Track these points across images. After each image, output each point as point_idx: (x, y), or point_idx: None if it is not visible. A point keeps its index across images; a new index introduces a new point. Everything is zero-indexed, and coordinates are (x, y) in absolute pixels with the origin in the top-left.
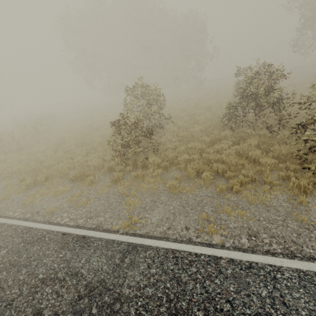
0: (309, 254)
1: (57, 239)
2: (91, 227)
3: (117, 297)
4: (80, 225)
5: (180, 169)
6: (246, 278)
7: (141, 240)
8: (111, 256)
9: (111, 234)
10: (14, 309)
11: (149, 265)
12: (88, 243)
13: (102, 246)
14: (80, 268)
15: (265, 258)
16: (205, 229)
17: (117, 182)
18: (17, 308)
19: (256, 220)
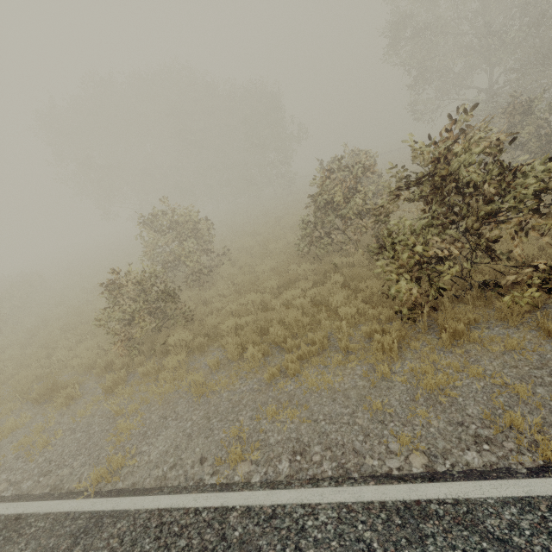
0: (371, 469)
1: None
2: (40, 494)
3: None
4: (22, 494)
5: (223, 346)
6: (259, 540)
7: (116, 502)
8: (52, 548)
9: (68, 501)
10: None
11: (112, 551)
12: (22, 529)
13: (45, 529)
14: None
15: (299, 494)
16: (231, 455)
17: (113, 391)
18: None
19: (313, 421)
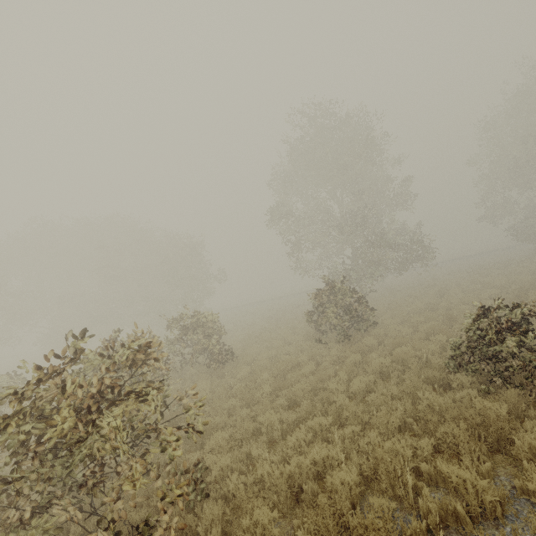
0: None
1: None
2: None
3: None
4: None
5: None
6: None
7: None
8: None
9: None
10: None
11: None
12: None
13: None
14: None
15: None
16: None
17: None
18: None
19: None
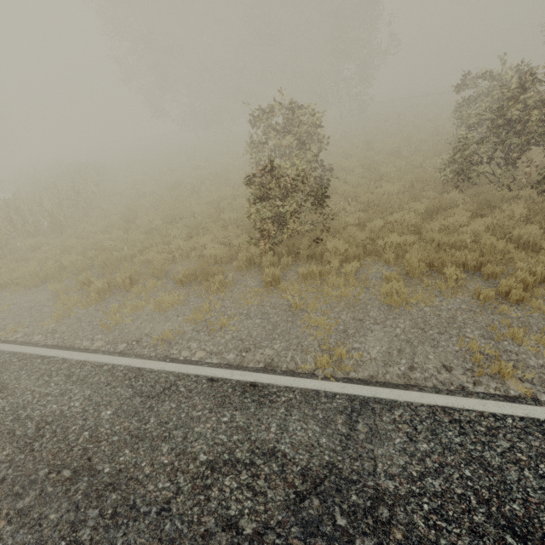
0: None
1: (202, 390)
2: (256, 368)
3: (376, 495)
4: (233, 364)
5: (385, 262)
6: None
7: (372, 391)
8: (325, 420)
9: (305, 379)
10: (179, 519)
11: (411, 436)
12: (268, 396)
13: (299, 401)
14: (274, 443)
15: None
16: (484, 369)
17: (271, 286)
18: (183, 517)
19: None
